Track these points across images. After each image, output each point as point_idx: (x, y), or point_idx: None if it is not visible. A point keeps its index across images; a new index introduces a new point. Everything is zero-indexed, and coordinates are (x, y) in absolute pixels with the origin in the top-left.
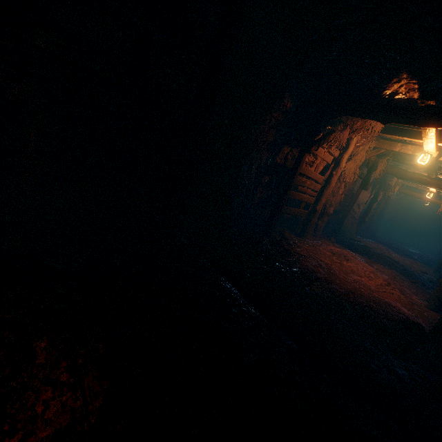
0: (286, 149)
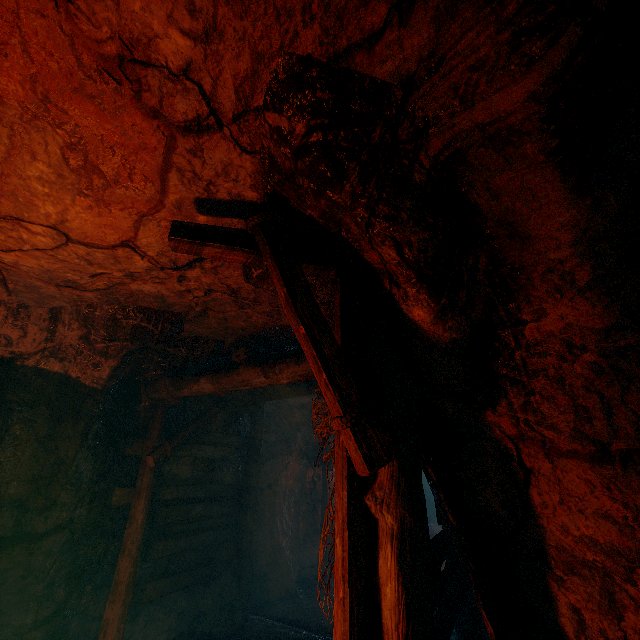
0: (311, 472)
